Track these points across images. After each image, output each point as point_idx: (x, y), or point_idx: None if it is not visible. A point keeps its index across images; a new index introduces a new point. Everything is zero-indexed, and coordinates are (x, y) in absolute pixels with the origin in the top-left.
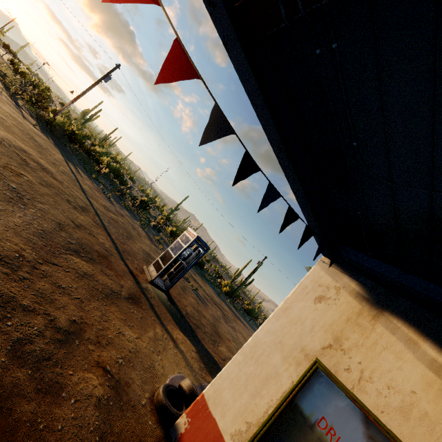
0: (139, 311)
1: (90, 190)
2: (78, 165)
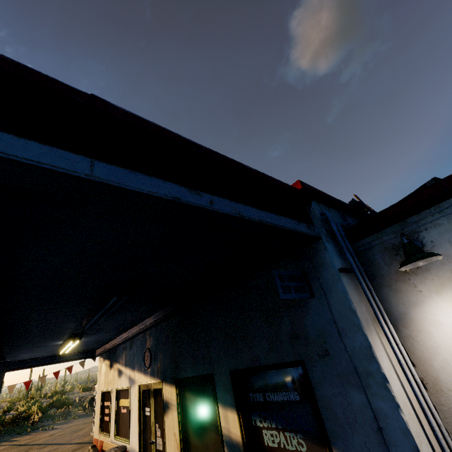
0: (81, 450)
1: (30, 440)
2: (10, 438)
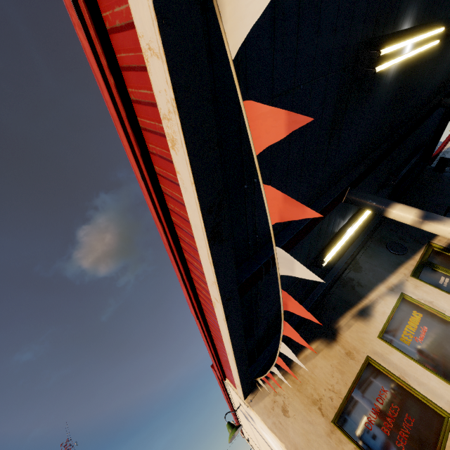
0: None
1: None
2: None
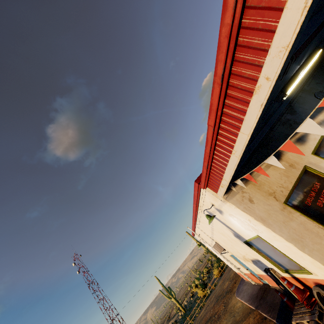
0: None
1: None
2: None
